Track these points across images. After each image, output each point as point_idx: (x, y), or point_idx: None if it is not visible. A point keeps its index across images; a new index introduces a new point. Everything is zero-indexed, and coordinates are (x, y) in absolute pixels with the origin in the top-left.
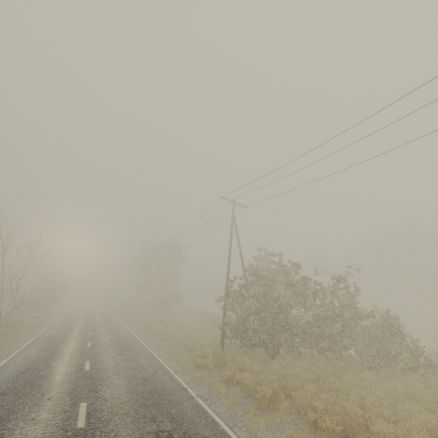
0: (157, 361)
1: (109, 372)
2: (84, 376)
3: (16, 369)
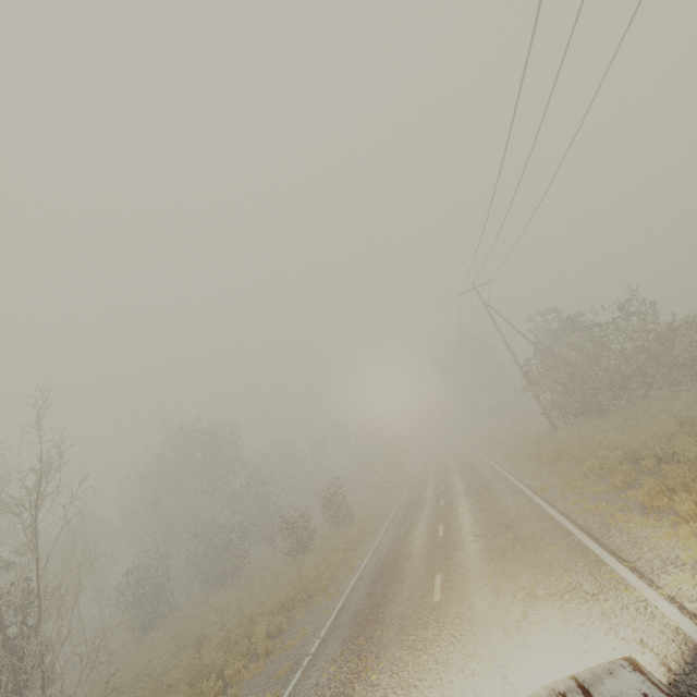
0: (490, 466)
1: (455, 485)
2: (441, 492)
3: (406, 503)
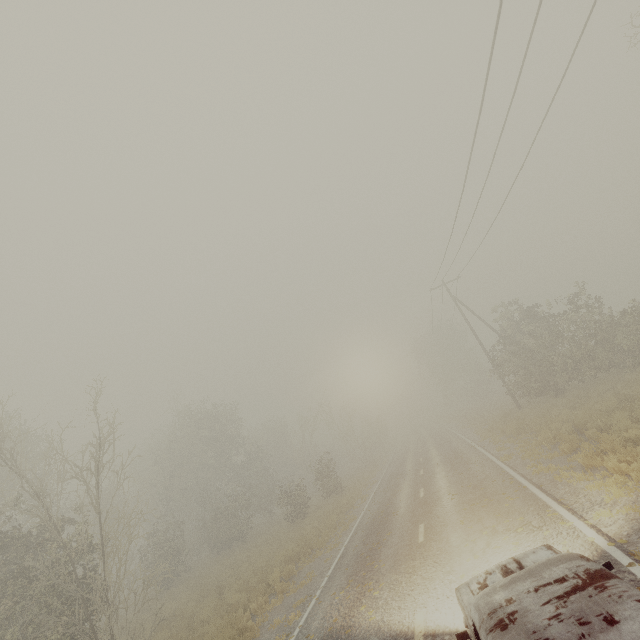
0: (462, 441)
1: (432, 457)
2: (420, 463)
3: (389, 474)
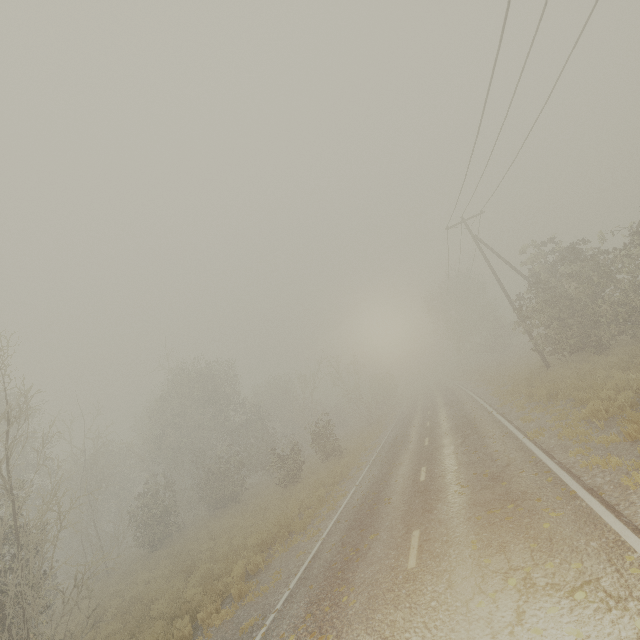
0: (477, 404)
1: (441, 422)
2: (426, 428)
3: (392, 439)
